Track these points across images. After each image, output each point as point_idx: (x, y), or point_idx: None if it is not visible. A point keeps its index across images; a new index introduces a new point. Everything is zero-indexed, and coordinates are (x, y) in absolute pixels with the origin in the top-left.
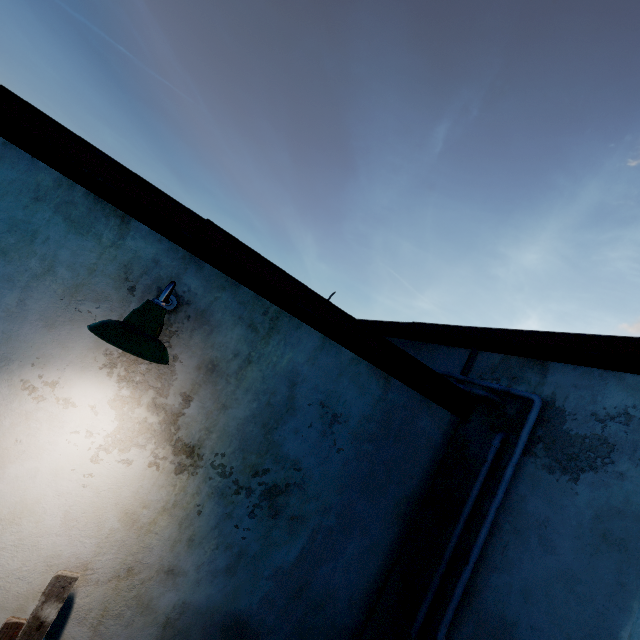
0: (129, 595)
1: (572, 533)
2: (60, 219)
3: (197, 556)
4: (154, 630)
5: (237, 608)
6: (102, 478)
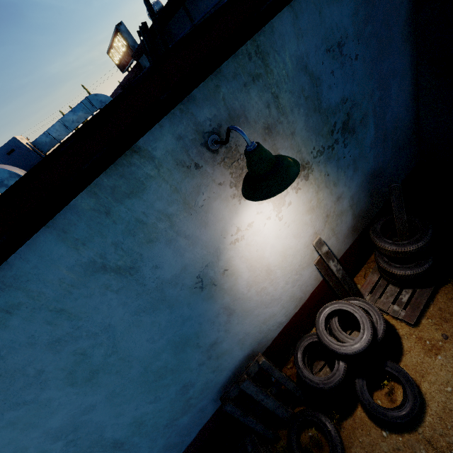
0: (334, 219)
1: None
2: (128, 201)
3: (341, 184)
4: (349, 213)
5: (367, 173)
6: (289, 218)
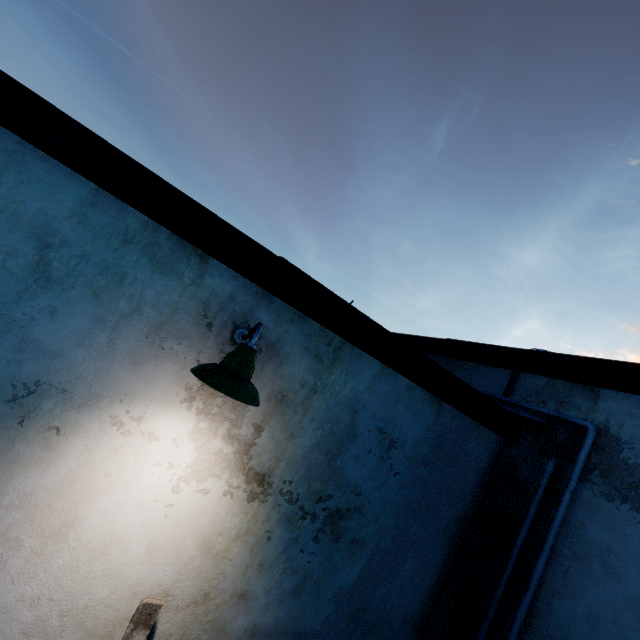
0: (205, 619)
1: (638, 562)
2: (146, 260)
3: (266, 580)
4: None
5: (302, 630)
6: (182, 508)
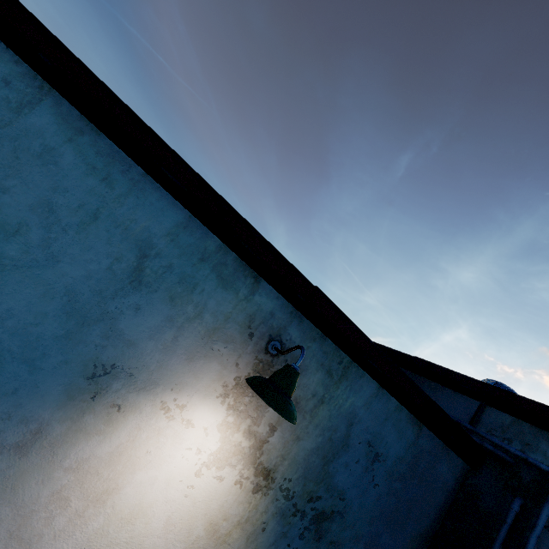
0: None
1: None
2: (214, 276)
3: None
4: None
5: None
6: (200, 490)
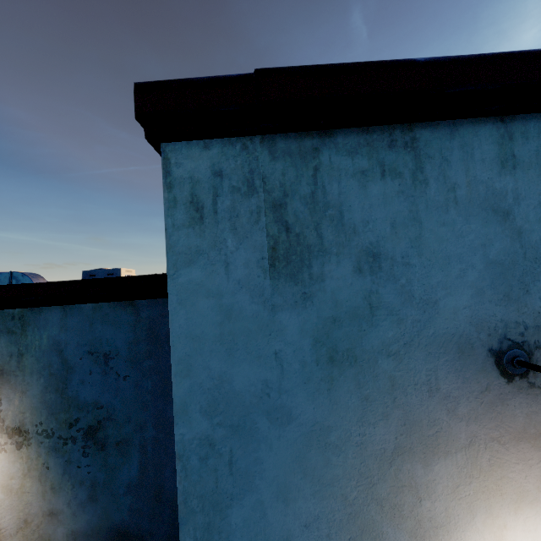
0: (35, 537)
1: None
2: None
3: (64, 497)
4: None
5: (114, 523)
6: None
